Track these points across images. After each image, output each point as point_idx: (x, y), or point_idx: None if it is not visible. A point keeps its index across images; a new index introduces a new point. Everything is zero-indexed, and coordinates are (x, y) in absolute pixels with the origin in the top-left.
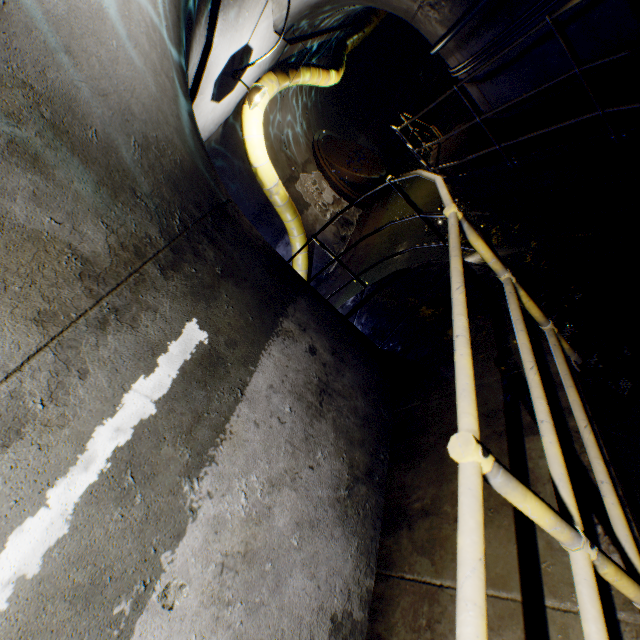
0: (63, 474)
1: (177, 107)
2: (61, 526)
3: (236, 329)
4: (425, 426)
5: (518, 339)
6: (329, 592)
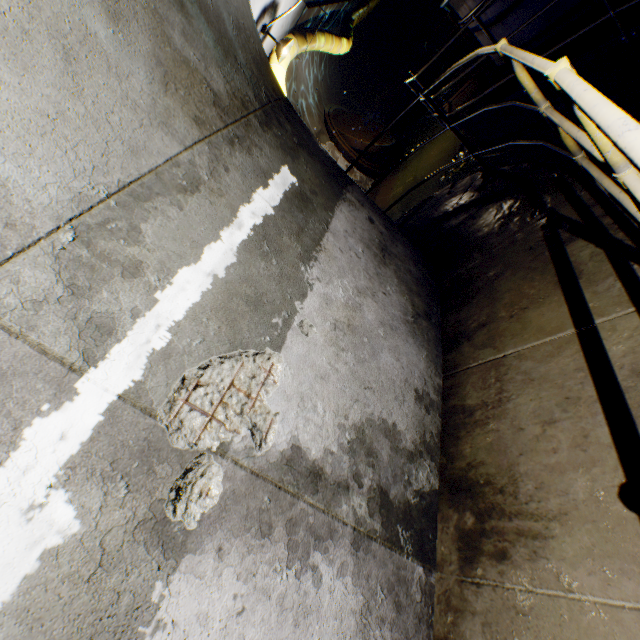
0: (227, 226)
1: (250, 12)
2: (231, 257)
3: (315, 185)
4: (472, 280)
5: (564, 126)
6: (410, 374)
